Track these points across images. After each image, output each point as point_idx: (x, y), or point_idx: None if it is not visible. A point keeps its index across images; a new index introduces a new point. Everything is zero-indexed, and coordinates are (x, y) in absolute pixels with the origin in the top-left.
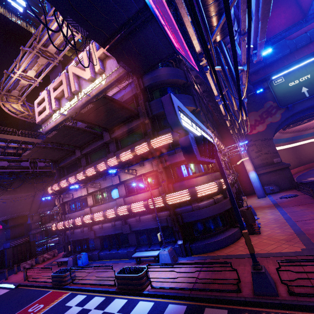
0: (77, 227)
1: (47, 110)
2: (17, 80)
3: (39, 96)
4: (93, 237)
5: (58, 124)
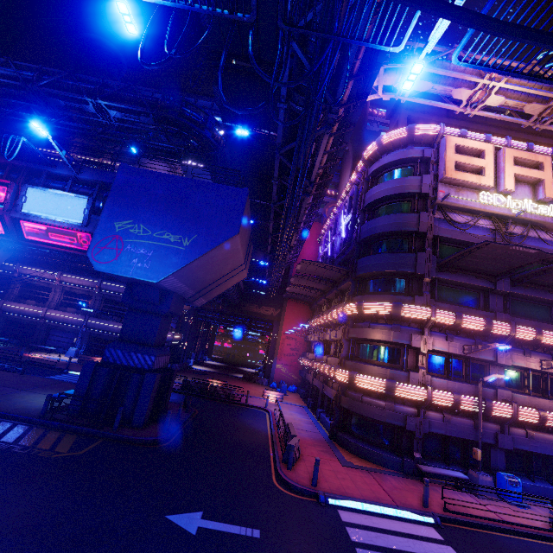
0: (470, 415)
1: (489, 180)
2: (450, 76)
3: (470, 139)
4: (511, 448)
5: (480, 212)
